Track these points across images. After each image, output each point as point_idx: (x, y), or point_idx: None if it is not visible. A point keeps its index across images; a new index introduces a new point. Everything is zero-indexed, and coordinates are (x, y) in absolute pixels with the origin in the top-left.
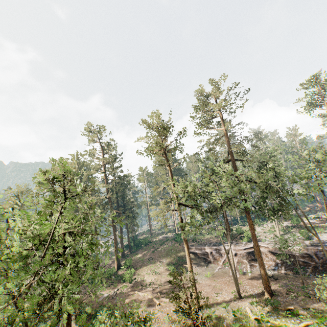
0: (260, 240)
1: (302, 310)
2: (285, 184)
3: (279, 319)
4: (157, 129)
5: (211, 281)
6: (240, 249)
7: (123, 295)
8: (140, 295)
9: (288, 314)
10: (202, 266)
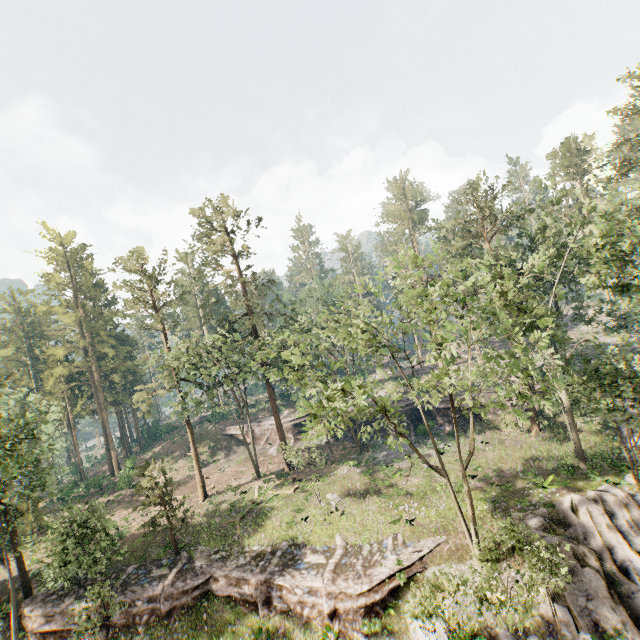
0: None
1: (309, 477)
2: (318, 340)
3: (281, 489)
4: (125, 284)
5: (240, 467)
6: (286, 422)
7: (116, 505)
8: (140, 500)
9: (293, 483)
10: (239, 450)
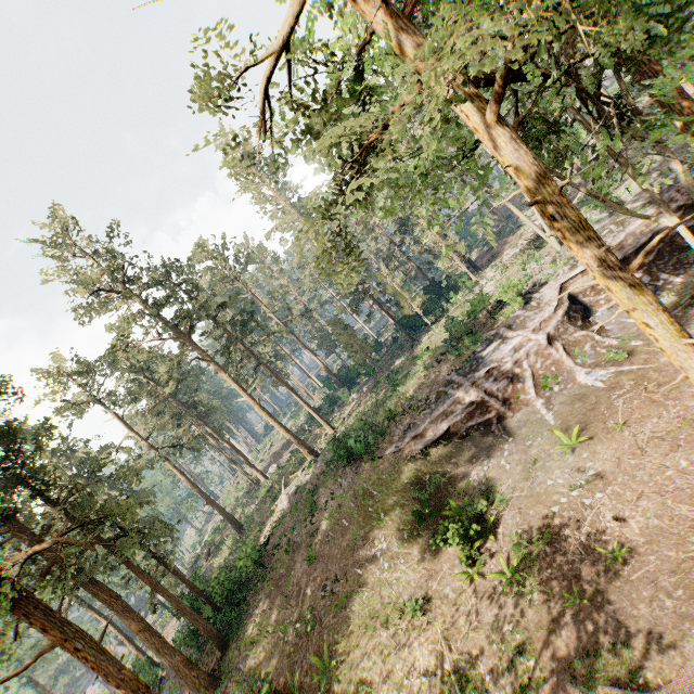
0: (542, 283)
1: None
2: None
3: None
4: None
5: (612, 440)
6: (546, 319)
7: None
8: None
9: None
10: (499, 445)
